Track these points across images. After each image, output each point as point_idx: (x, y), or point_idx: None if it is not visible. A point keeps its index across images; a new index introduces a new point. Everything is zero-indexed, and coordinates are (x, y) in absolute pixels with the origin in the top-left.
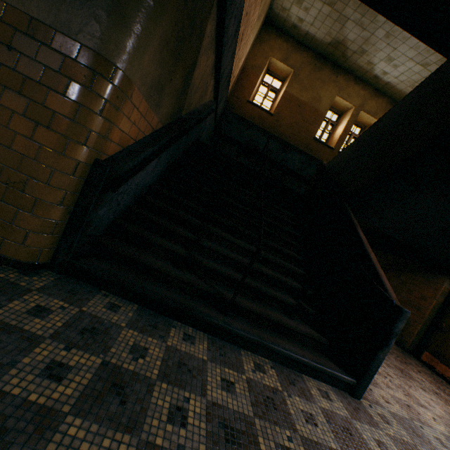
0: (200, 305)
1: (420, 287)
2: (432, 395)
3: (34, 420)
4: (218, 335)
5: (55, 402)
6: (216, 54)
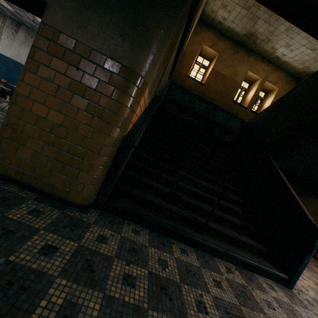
0: (185, 228)
1: (313, 206)
2: None
3: (134, 314)
4: (199, 248)
5: (138, 301)
6: (177, 50)
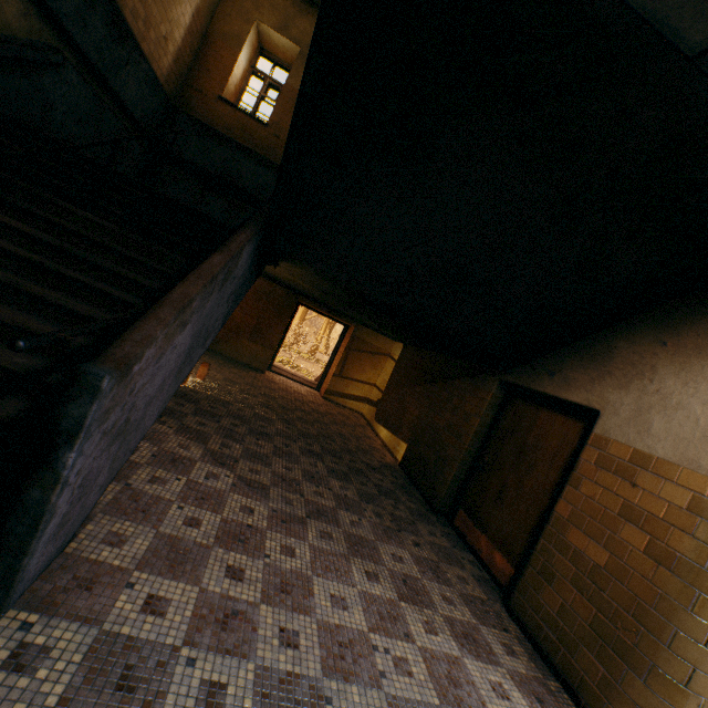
0: None
1: (466, 400)
2: (382, 584)
3: None
4: None
5: None
6: None
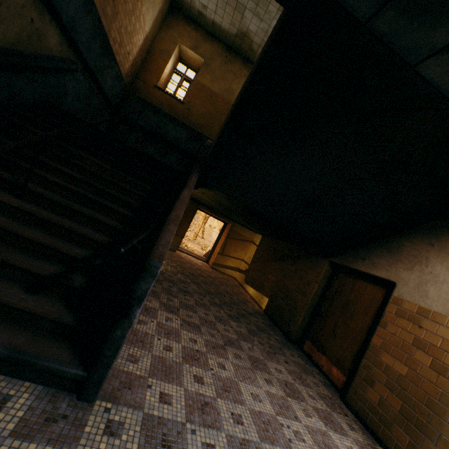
0: None
1: (308, 272)
2: (275, 387)
3: None
4: None
5: None
6: None
